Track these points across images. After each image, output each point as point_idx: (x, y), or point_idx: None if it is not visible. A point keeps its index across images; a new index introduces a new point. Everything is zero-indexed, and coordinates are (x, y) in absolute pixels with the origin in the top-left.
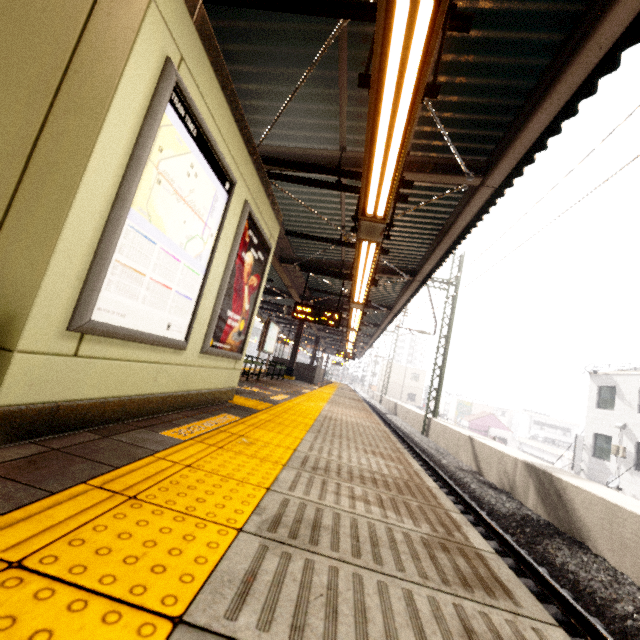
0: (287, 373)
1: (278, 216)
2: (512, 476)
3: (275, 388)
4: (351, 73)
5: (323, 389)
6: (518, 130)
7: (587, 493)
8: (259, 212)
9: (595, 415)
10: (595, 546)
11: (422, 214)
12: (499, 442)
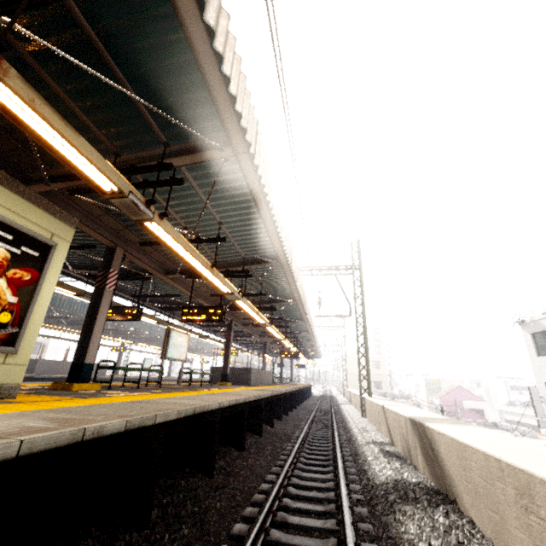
0: (223, 379)
1: (66, 219)
2: (406, 438)
3: (161, 390)
4: (67, 86)
5: (250, 387)
6: (208, 91)
7: (444, 437)
8: (10, 211)
9: (539, 363)
10: (462, 504)
11: (237, 199)
12: (475, 414)
